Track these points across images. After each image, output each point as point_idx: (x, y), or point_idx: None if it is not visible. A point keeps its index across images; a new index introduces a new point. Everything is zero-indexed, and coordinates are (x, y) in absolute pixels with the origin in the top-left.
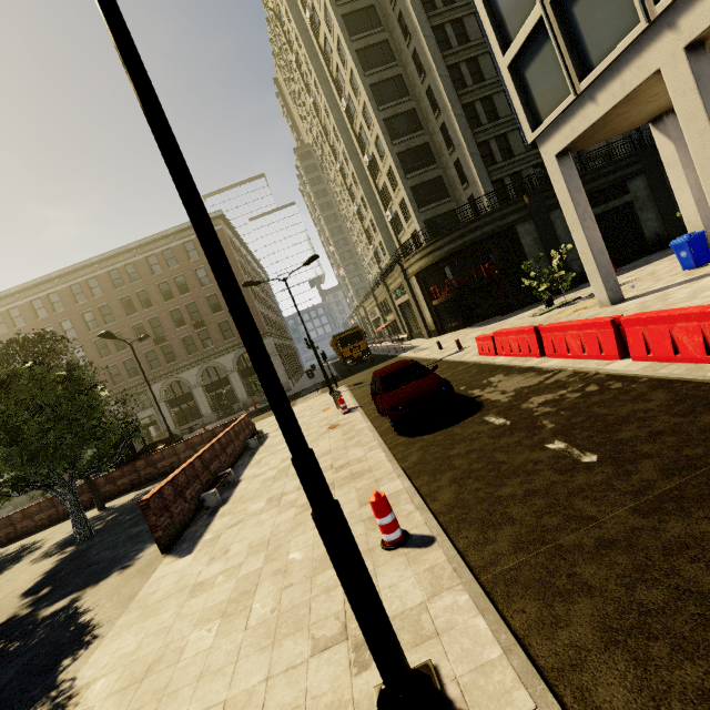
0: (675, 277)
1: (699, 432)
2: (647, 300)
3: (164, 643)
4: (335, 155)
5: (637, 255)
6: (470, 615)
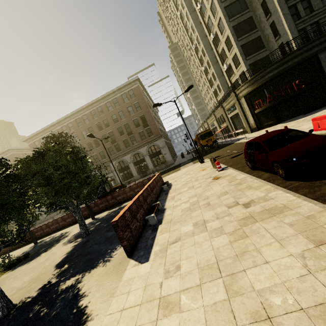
0: None
1: None
2: None
3: None
4: (192, 42)
5: None
6: None
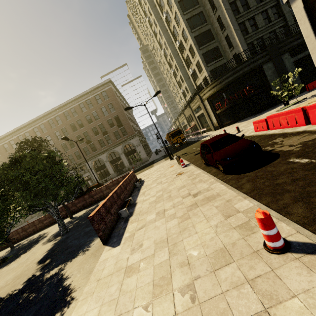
0: None
1: None
2: None
3: (116, 314)
4: (160, 46)
5: None
6: None
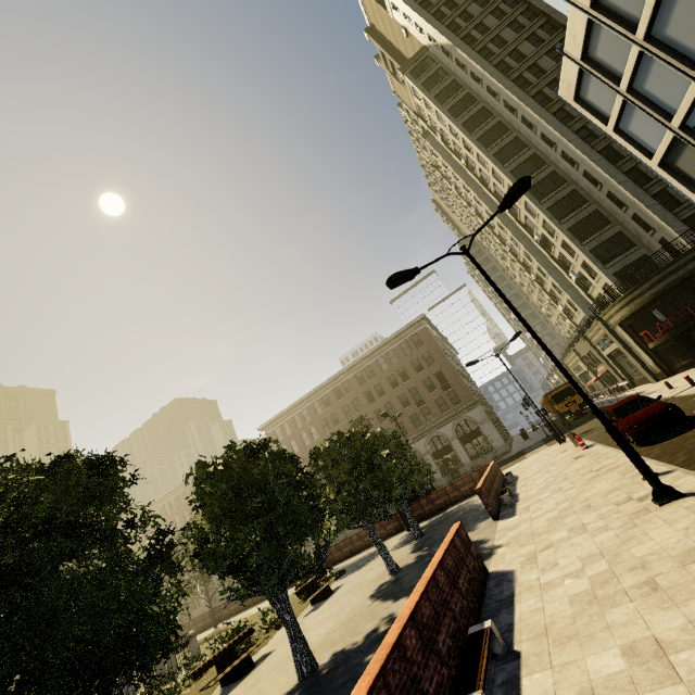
0: None
1: None
2: None
3: (534, 528)
4: (502, 242)
5: None
6: (693, 479)
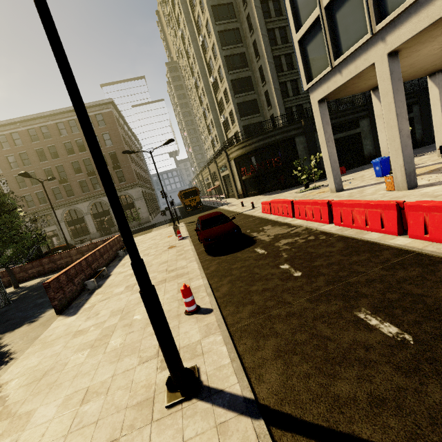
0: (371, 181)
1: (349, 264)
2: (353, 191)
3: (55, 361)
4: (192, 73)
5: (358, 164)
6: (220, 345)
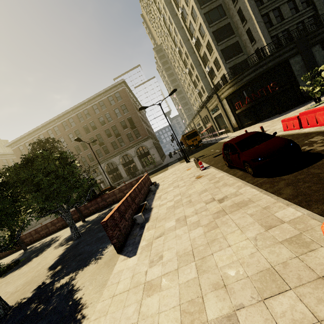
0: None
1: None
2: None
3: None
4: (175, 45)
5: None
6: None
